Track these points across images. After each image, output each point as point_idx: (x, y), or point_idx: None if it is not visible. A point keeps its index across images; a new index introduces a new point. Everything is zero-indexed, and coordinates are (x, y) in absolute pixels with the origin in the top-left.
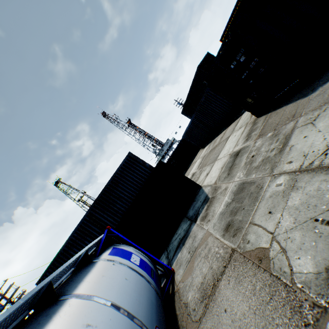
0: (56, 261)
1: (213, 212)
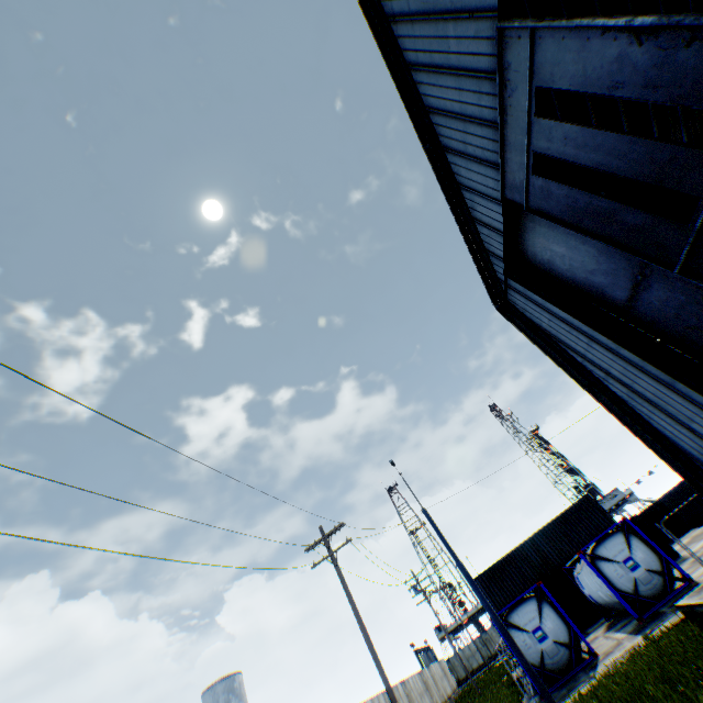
0: (492, 569)
1: (686, 561)
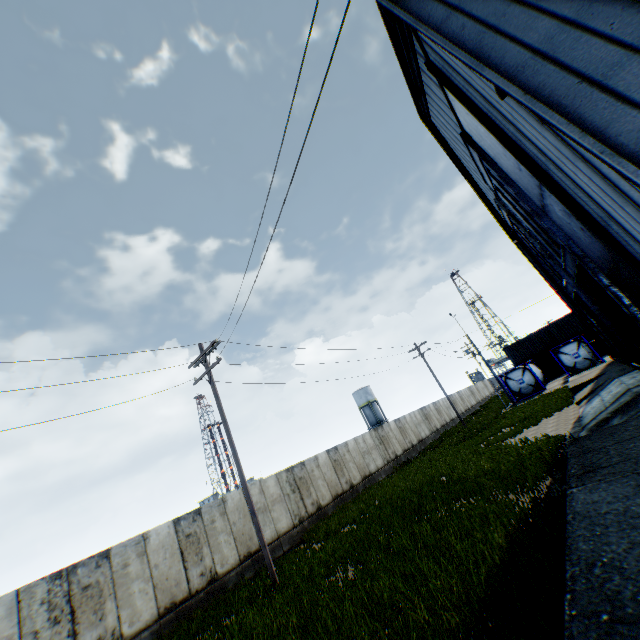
0: (516, 344)
1: None
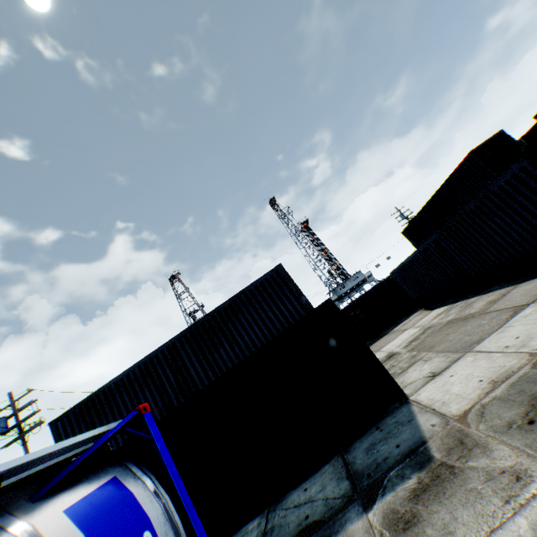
0: (92, 402)
1: (444, 536)
